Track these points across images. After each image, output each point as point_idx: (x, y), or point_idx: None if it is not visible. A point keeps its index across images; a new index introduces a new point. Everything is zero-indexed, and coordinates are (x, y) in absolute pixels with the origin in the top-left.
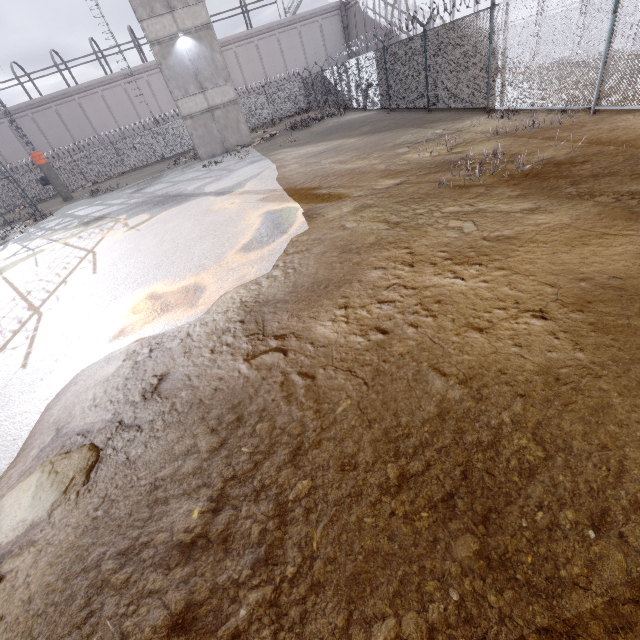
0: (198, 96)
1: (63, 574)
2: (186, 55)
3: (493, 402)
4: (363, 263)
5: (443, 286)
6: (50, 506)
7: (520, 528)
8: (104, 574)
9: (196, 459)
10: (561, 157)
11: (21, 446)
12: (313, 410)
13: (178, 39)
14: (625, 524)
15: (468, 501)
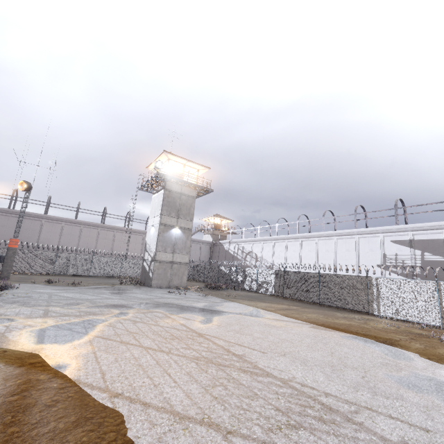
0: (169, 254)
1: None
2: (174, 235)
3: None
4: None
5: None
6: None
7: None
8: None
9: None
10: None
11: None
12: None
13: (174, 228)
14: None
15: None
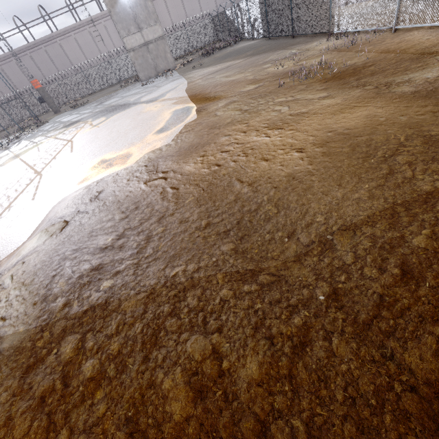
0: (137, 34)
1: (49, 256)
2: (127, 4)
3: (261, 192)
4: (220, 133)
5: (257, 141)
6: (44, 240)
7: (256, 241)
8: (66, 255)
9: (113, 222)
10: (359, 63)
11: (33, 231)
12: (174, 202)
13: None
14: (300, 234)
15: (236, 232)
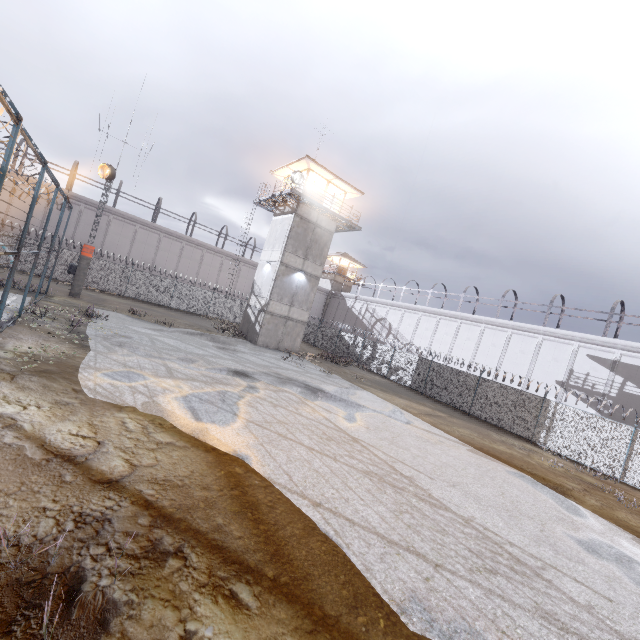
0: (286, 306)
1: None
2: (296, 282)
3: None
4: None
5: None
6: None
7: None
8: None
9: None
10: None
11: None
12: None
13: (298, 272)
14: None
15: None
